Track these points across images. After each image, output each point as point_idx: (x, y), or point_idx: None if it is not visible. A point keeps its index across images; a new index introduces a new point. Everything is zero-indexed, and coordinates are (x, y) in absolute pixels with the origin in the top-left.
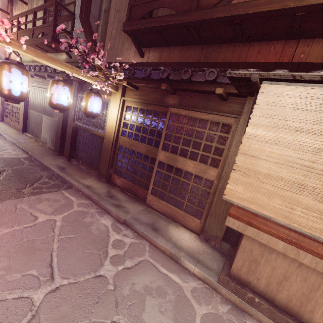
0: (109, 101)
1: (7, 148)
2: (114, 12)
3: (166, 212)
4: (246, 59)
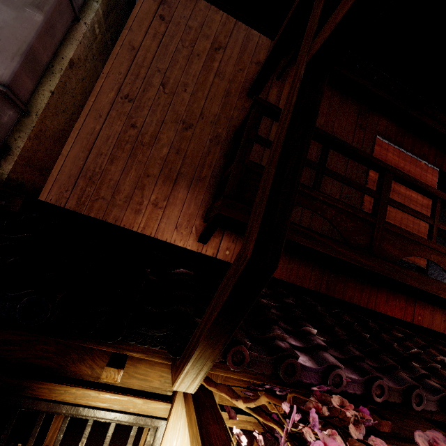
0: (159, 426)
1: None
2: (116, 94)
3: None
4: (375, 306)
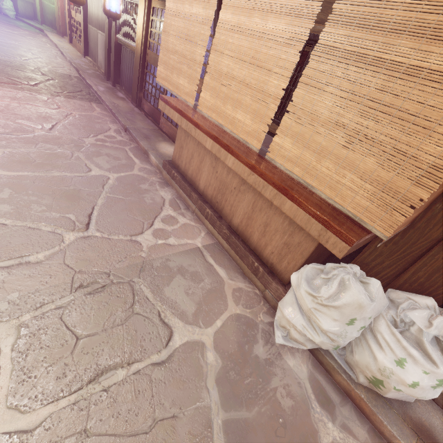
0: (138, 2)
1: (64, 66)
2: None
3: (170, 134)
4: None
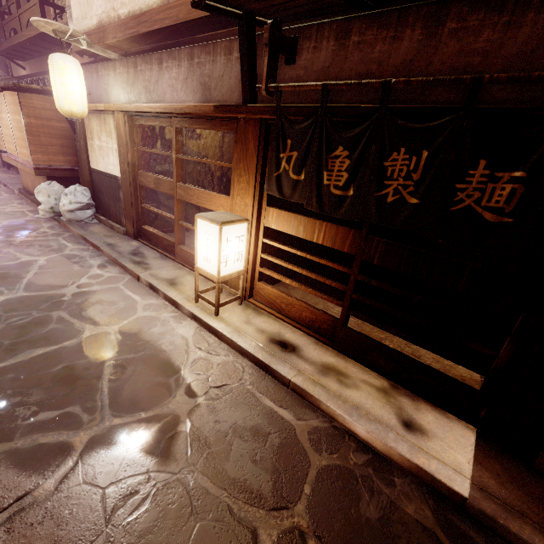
0: None
1: None
2: None
3: None
4: None
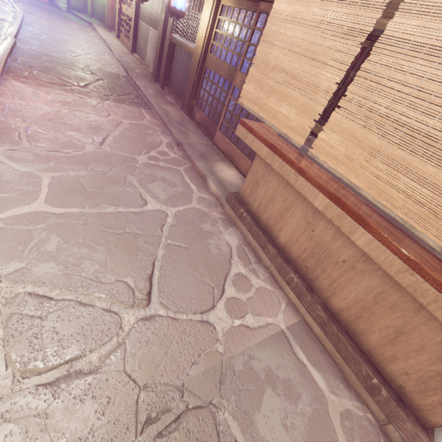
0: None
1: (112, 64)
2: None
3: (227, 152)
4: None
